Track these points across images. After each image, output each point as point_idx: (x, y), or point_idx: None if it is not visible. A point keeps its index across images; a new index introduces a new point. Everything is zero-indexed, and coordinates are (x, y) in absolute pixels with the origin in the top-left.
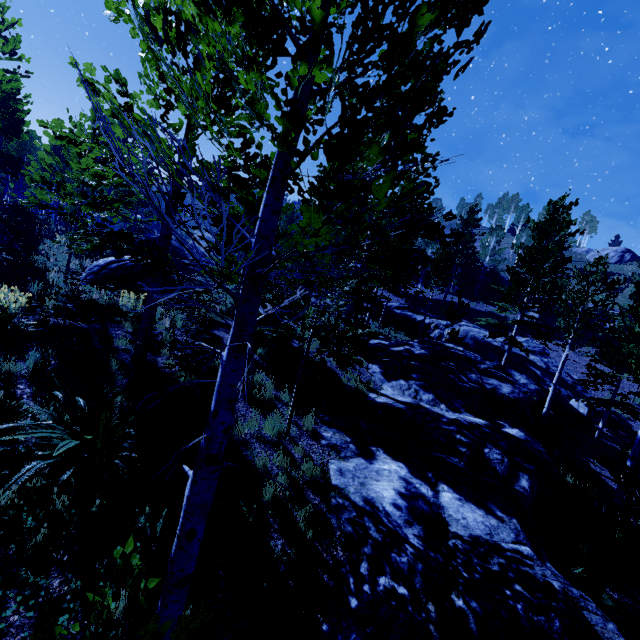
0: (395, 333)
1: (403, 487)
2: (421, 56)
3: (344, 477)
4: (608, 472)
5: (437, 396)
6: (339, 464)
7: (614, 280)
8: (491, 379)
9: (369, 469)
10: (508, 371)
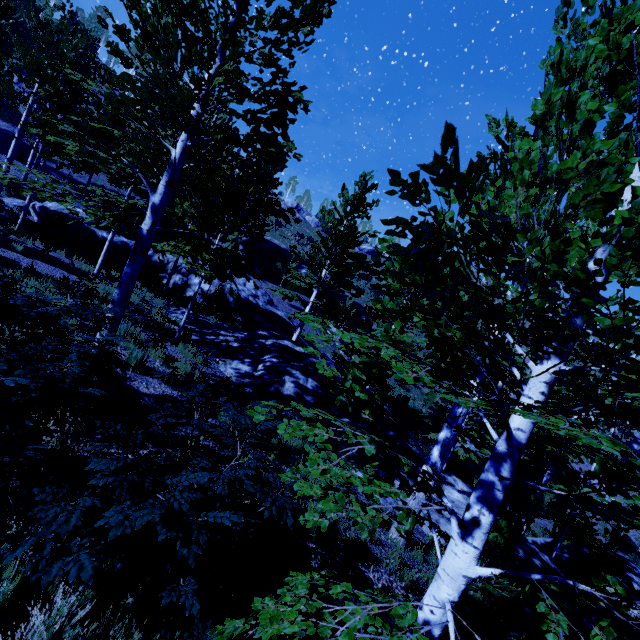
0: (140, 292)
1: None
2: None
3: None
4: None
5: None
6: None
7: None
8: None
9: None
10: None
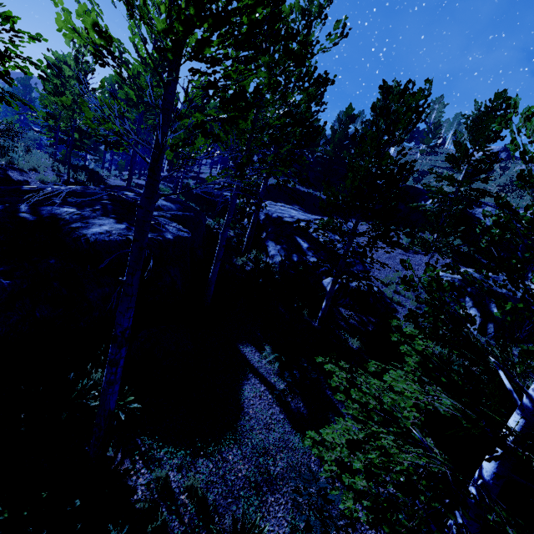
0: None
1: None
2: None
3: None
4: (277, 368)
5: None
6: None
7: (288, 33)
8: (108, 219)
9: None
10: (265, 242)
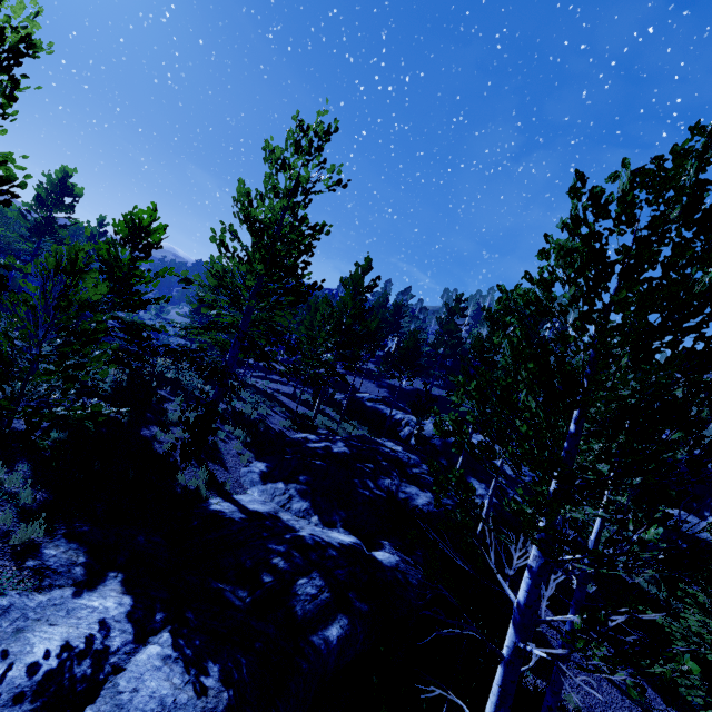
0: (354, 428)
1: (85, 636)
2: (312, 127)
3: (2, 618)
4: (550, 614)
5: (314, 505)
6: (18, 597)
7: None
8: (411, 486)
9: (62, 606)
10: (467, 479)
